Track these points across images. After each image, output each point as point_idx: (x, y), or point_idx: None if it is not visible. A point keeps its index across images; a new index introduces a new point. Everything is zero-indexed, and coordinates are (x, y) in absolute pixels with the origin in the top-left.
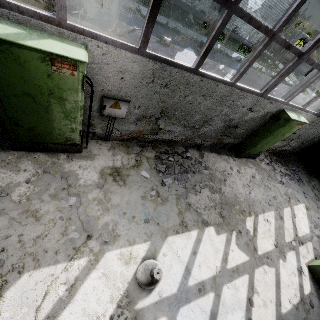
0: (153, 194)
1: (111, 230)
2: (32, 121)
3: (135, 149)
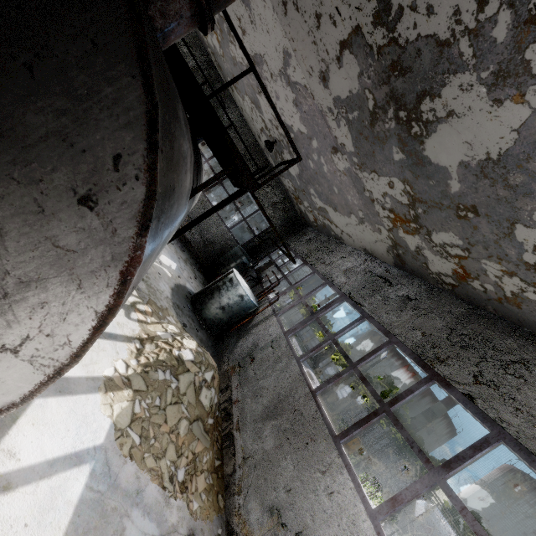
0: None
1: None
2: None
3: None
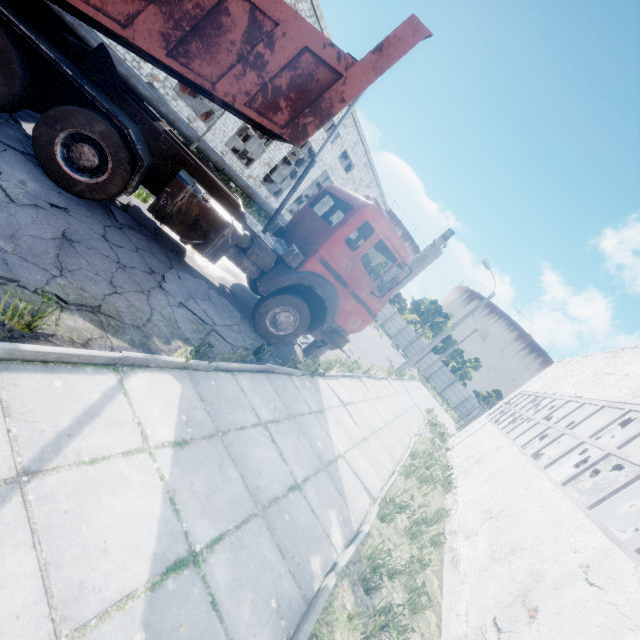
0: None
1: None
2: None
3: None
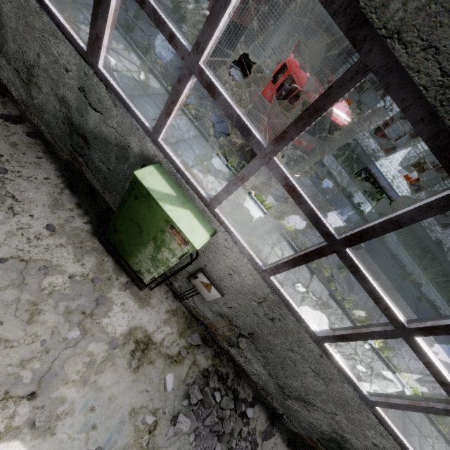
0: (148, 421)
1: (56, 414)
2: (127, 238)
3: (194, 336)
